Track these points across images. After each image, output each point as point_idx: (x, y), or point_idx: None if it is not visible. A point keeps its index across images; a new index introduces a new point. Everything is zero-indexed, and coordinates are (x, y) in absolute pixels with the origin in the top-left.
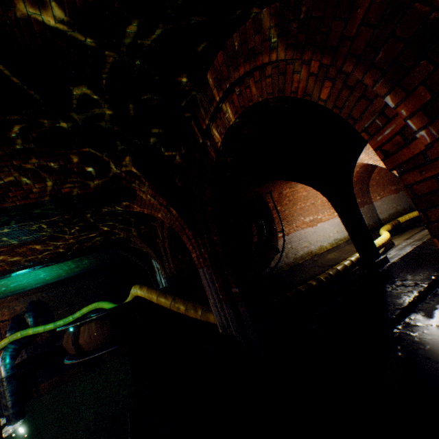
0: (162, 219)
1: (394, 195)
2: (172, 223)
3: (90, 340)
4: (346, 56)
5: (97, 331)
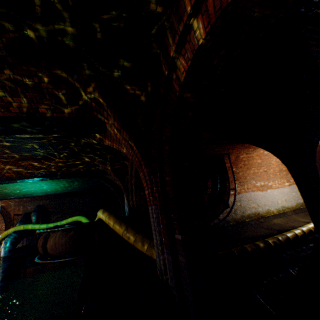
0: (126, 154)
1: None
2: (133, 159)
3: (55, 247)
4: None
5: (61, 240)
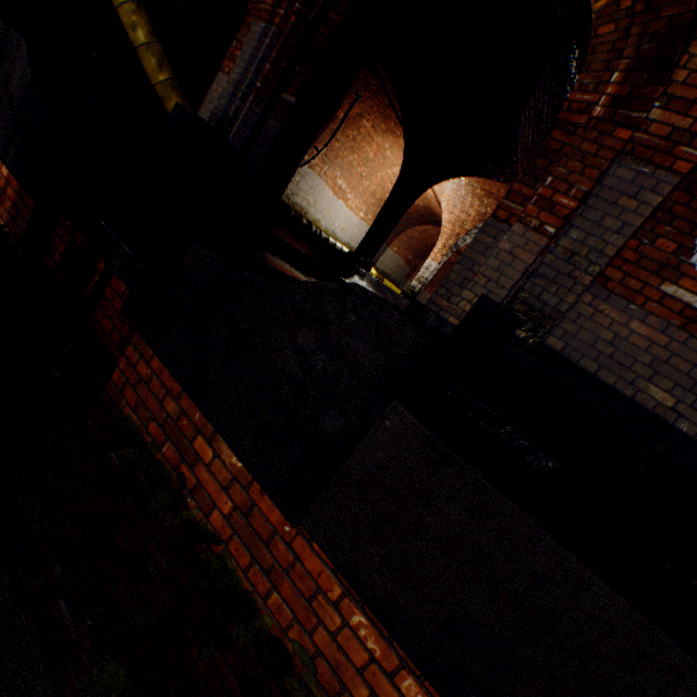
0: None
1: (404, 263)
2: None
3: None
4: (643, 24)
5: None
